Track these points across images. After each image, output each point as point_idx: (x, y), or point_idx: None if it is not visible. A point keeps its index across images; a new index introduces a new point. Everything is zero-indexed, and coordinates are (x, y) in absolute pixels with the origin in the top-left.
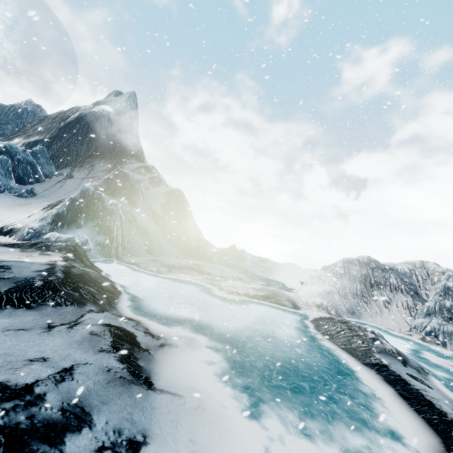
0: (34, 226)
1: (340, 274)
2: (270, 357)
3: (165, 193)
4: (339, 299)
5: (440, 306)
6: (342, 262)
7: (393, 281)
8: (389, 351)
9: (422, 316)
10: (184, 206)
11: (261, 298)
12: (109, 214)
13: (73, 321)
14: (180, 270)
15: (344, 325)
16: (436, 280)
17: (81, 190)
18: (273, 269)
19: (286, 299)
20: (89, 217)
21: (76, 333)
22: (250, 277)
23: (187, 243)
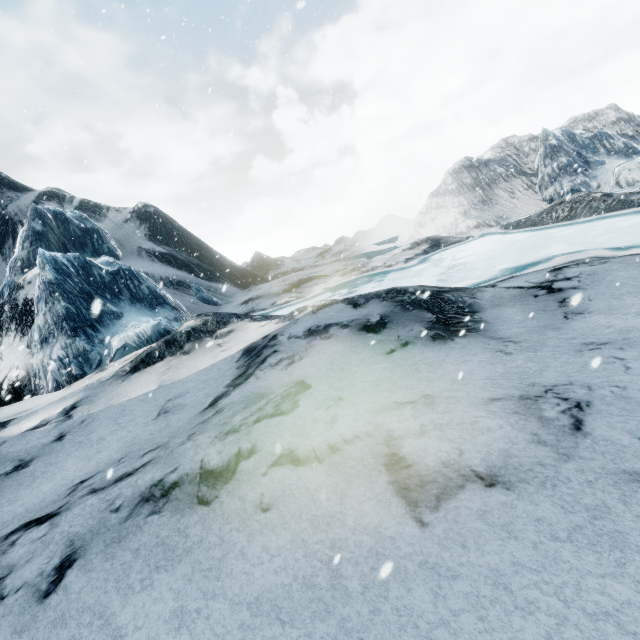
0: (54, 354)
1: (458, 190)
2: (598, 240)
3: (131, 220)
4: (477, 213)
5: (559, 167)
6: (450, 176)
7: (501, 170)
8: (627, 194)
9: (550, 185)
10: (177, 225)
11: (433, 249)
12: (130, 276)
13: (532, 288)
14: (303, 287)
15: (565, 204)
16: (528, 151)
17: (46, 262)
18: (324, 253)
19: (448, 237)
20: (108, 297)
21: (595, 271)
22: (347, 261)
23: (227, 274)
